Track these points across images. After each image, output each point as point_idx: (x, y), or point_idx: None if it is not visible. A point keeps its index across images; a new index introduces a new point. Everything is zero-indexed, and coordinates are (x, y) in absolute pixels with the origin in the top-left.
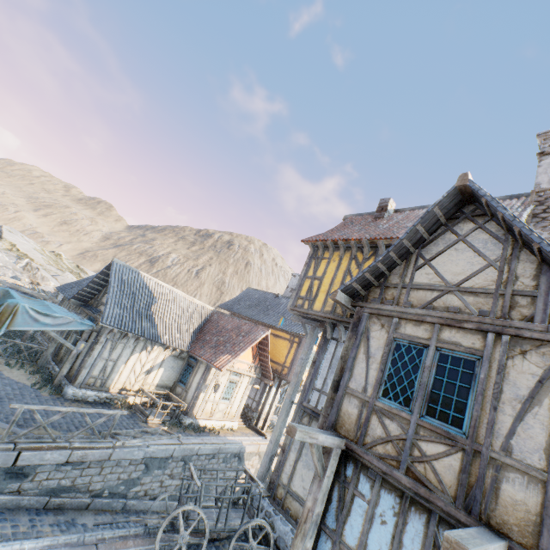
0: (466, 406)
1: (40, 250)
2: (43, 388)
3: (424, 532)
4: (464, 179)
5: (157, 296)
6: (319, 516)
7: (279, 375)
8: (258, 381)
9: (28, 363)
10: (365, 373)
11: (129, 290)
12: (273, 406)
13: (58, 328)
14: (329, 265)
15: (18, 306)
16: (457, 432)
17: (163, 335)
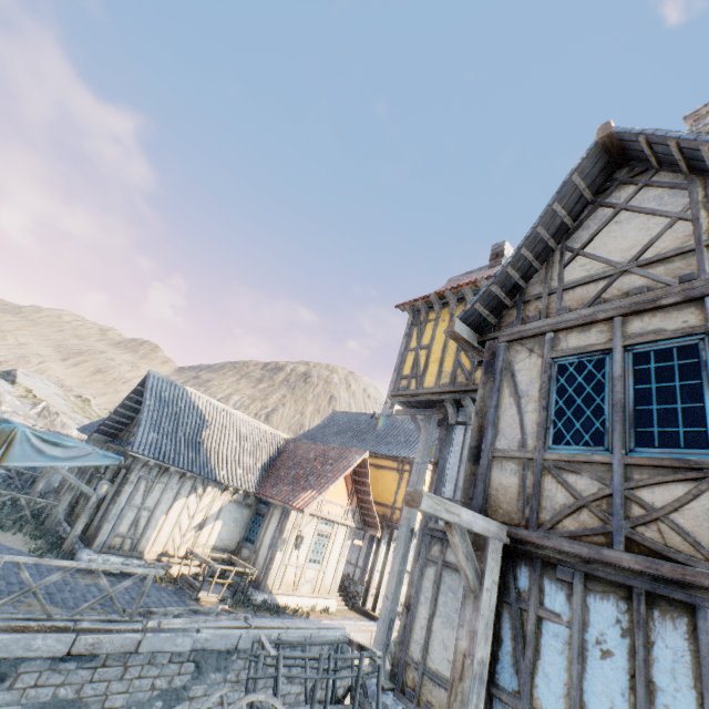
0: (703, 410)
1: (64, 395)
2: (46, 556)
3: (690, 651)
4: (606, 128)
5: (210, 418)
6: (484, 667)
7: (389, 521)
8: (359, 536)
9: (31, 527)
10: (518, 420)
11: (170, 410)
12: (386, 572)
13: (70, 463)
14: (437, 328)
15: (16, 431)
16: (701, 455)
17: (219, 470)
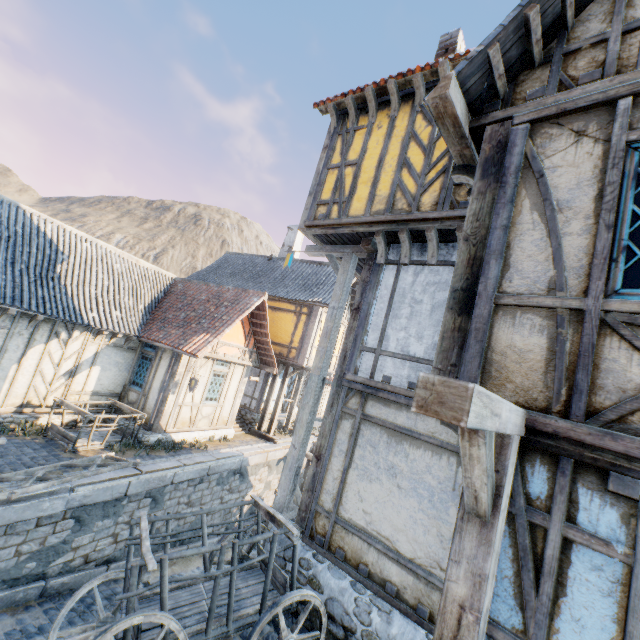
0: None
1: None
2: None
3: None
4: None
5: (66, 249)
6: (486, 615)
7: (285, 359)
8: (255, 372)
9: None
10: (552, 248)
11: None
12: (281, 402)
13: None
14: (371, 137)
15: None
16: None
17: (87, 312)
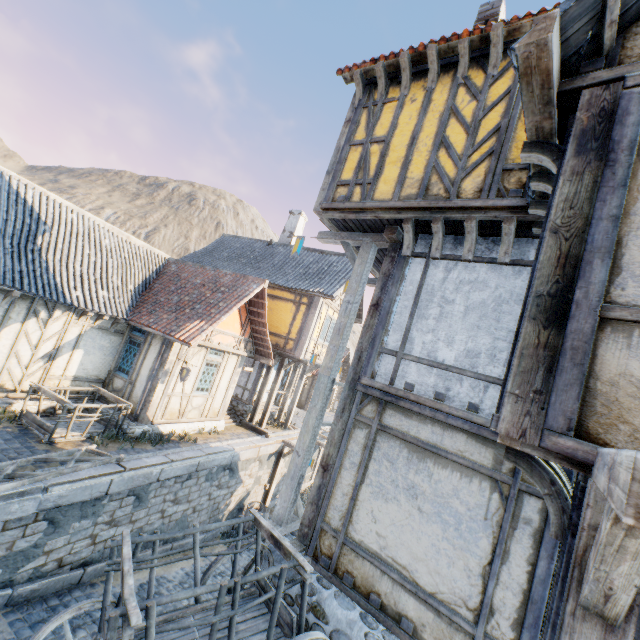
0: None
1: None
2: None
3: None
4: None
5: (48, 219)
6: None
7: (282, 351)
8: (249, 362)
9: None
10: None
11: None
12: (274, 395)
13: None
14: (403, 111)
15: None
16: None
17: (70, 290)
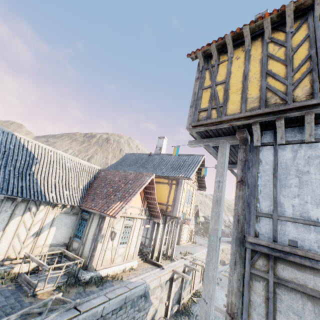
0: None
1: None
2: None
3: None
4: None
5: (38, 156)
6: None
7: (165, 213)
8: (147, 221)
9: None
10: None
11: None
12: (163, 240)
13: None
14: (232, 65)
15: None
16: None
17: (48, 193)
